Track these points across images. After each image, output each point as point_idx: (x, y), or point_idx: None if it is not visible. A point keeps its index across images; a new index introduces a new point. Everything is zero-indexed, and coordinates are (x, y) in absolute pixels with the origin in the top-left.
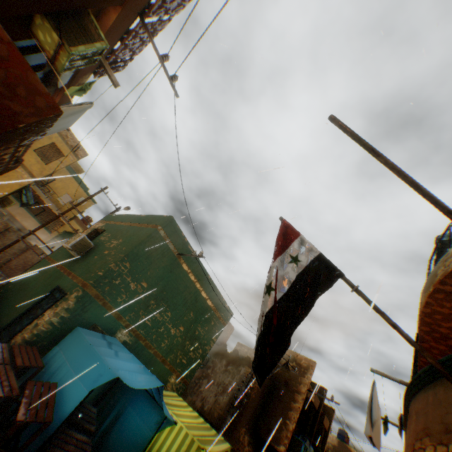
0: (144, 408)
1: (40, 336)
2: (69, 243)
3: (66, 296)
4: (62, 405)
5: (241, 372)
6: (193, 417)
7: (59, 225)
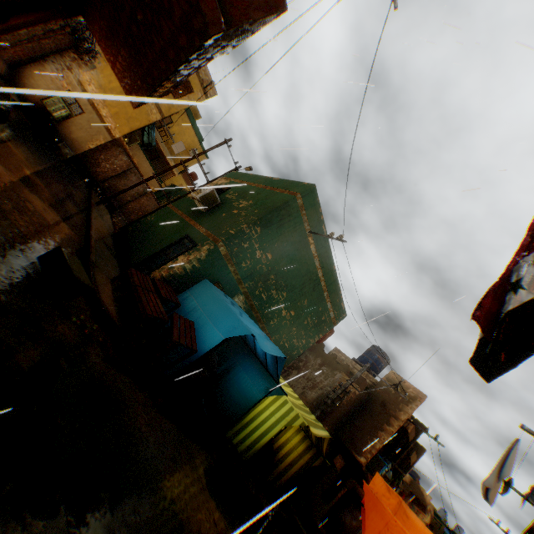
0: (254, 372)
1: (174, 278)
2: (198, 193)
3: (196, 246)
4: (199, 342)
5: (336, 377)
6: (294, 398)
7: (169, 176)
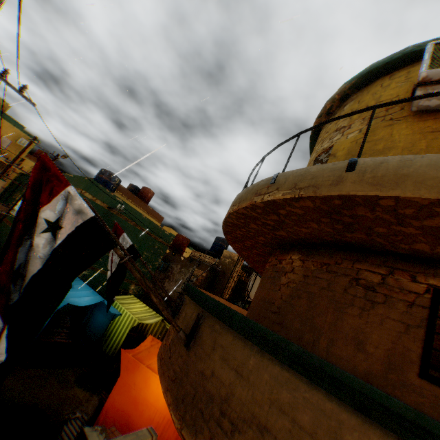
0: (104, 310)
1: None
2: (15, 212)
3: None
4: None
5: (190, 272)
6: (142, 308)
7: (11, 171)
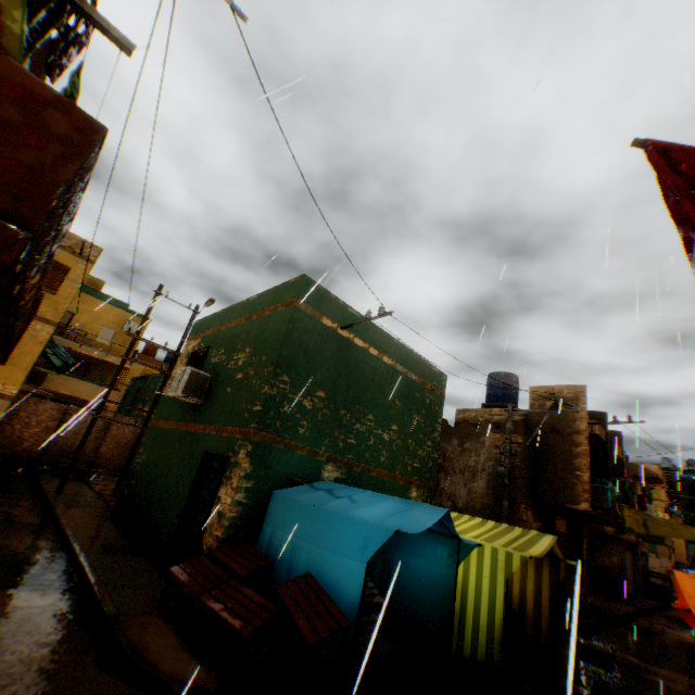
0: (419, 546)
1: (234, 526)
2: (176, 389)
3: (229, 461)
4: (338, 595)
5: (486, 444)
6: (480, 526)
7: (123, 375)
